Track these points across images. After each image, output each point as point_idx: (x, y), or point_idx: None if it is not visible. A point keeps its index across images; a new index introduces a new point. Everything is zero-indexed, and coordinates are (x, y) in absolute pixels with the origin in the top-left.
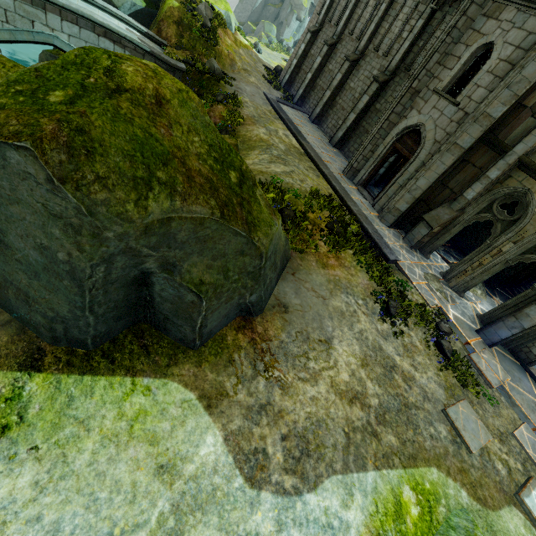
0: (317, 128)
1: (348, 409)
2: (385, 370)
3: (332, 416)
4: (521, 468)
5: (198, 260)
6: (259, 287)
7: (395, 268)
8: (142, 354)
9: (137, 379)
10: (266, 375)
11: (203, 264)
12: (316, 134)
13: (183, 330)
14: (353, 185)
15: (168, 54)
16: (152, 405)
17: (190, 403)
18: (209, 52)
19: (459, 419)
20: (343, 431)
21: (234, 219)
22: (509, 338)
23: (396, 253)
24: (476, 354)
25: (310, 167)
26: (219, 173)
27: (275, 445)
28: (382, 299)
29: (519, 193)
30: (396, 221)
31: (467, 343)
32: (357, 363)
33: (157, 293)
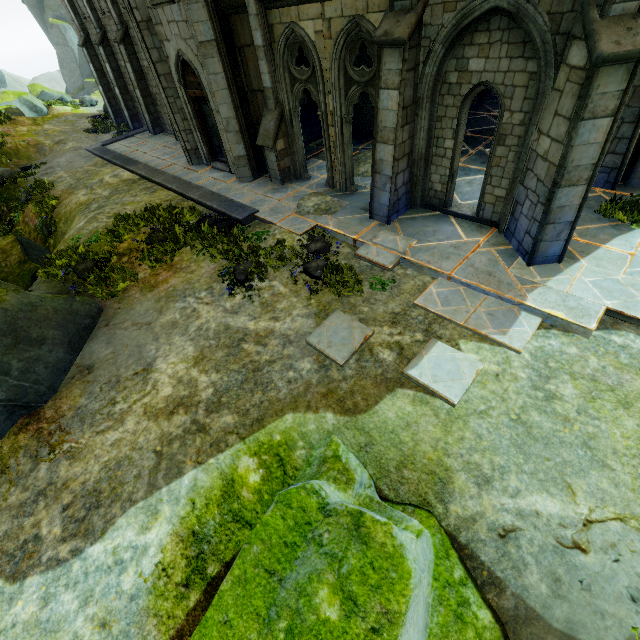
0: (163, 136)
1: (166, 425)
2: (230, 348)
3: (139, 446)
4: (421, 337)
5: None
6: None
7: (257, 223)
8: None
9: None
10: (51, 457)
11: None
12: (159, 144)
13: None
14: (205, 167)
15: None
16: None
17: None
18: (0, 159)
19: (323, 339)
20: (154, 453)
21: None
22: (390, 200)
23: (256, 205)
24: (364, 247)
25: (143, 189)
26: None
27: (53, 521)
28: (232, 272)
29: (289, 35)
30: (255, 169)
31: (355, 241)
32: (187, 367)
33: None
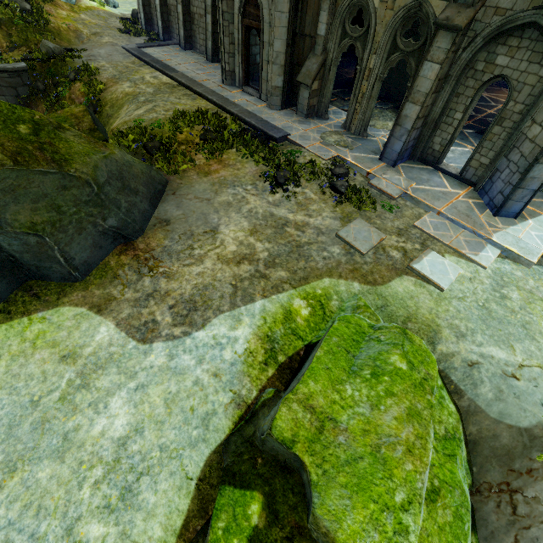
0: (192, 53)
1: (236, 269)
2: (276, 229)
3: (218, 279)
4: (419, 247)
5: (18, 208)
6: (111, 211)
7: (288, 144)
8: (34, 300)
9: (33, 316)
10: (151, 274)
11: (27, 209)
12: (191, 59)
13: (56, 269)
14: (237, 89)
15: (5, 61)
16: (49, 326)
17: (82, 314)
18: (45, 36)
19: (350, 235)
20: (231, 285)
21: (35, 162)
22: (403, 148)
23: (287, 130)
24: (376, 179)
25: (184, 94)
26: (2, 131)
27: (164, 314)
28: (272, 176)
29: None
30: (284, 100)
31: (368, 174)
32: (245, 235)
33: (10, 250)
